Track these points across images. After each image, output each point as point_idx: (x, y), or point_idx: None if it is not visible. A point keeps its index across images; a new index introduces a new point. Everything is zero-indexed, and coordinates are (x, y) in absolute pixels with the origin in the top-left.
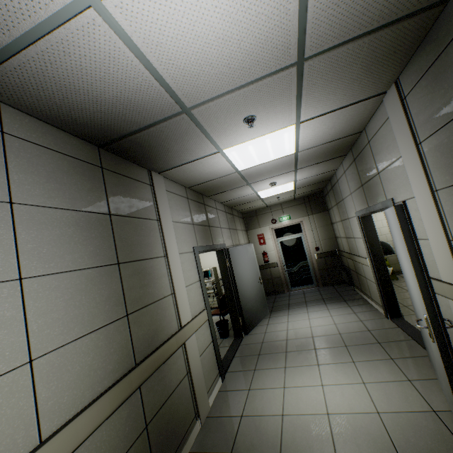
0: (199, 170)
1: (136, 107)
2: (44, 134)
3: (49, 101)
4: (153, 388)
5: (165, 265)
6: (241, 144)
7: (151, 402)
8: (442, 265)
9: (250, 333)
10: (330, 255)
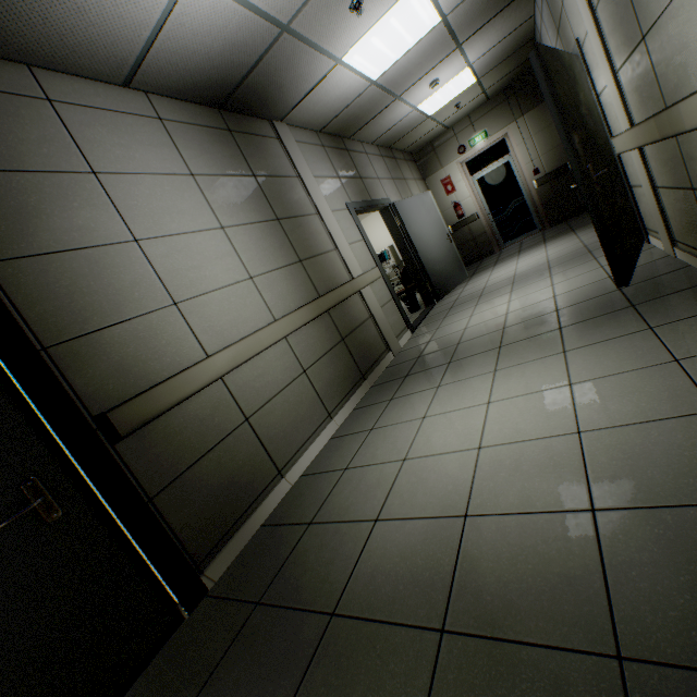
0: (324, 100)
1: (241, 49)
2: (180, 111)
3: (176, 76)
4: (341, 318)
5: (320, 223)
6: (360, 42)
7: (342, 326)
8: (617, 111)
9: (443, 299)
10: (557, 176)
